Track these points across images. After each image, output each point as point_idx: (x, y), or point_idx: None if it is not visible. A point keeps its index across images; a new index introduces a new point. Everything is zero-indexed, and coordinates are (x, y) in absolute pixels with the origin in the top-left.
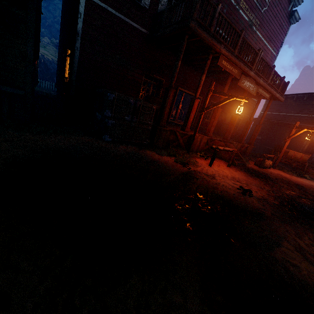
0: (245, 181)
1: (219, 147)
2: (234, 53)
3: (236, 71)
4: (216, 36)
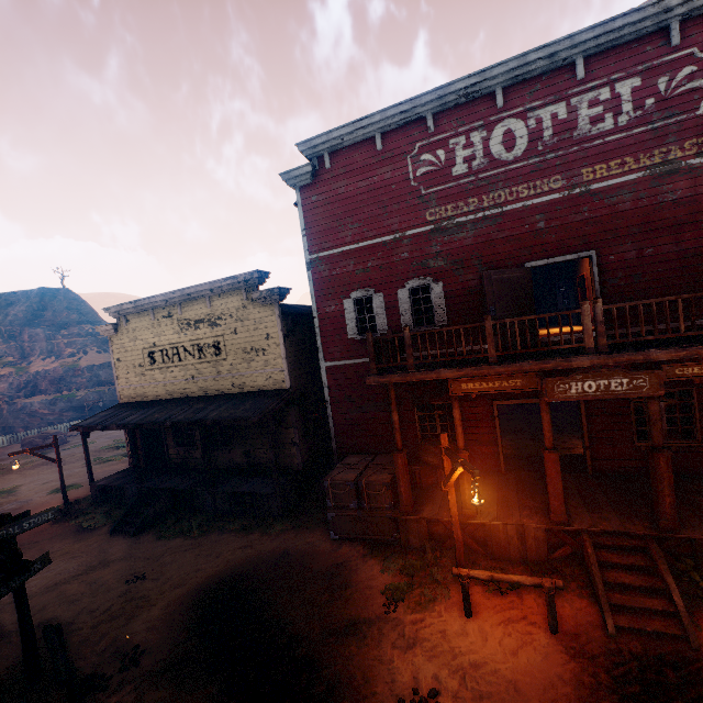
0: (498, 686)
1: (474, 574)
2: (489, 358)
3: (519, 380)
4: (425, 361)
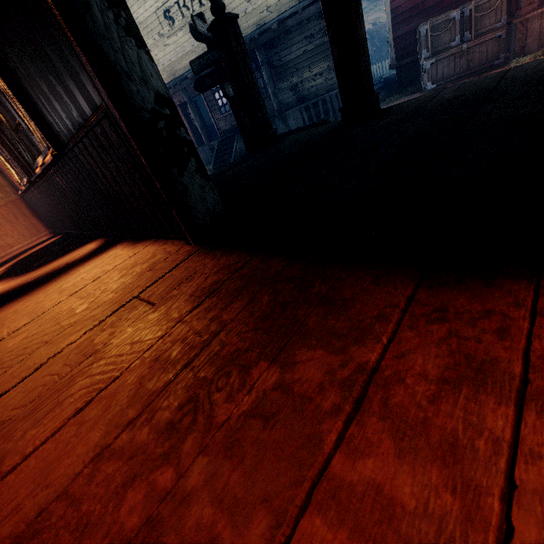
0: None
1: None
2: None
3: None
4: None
